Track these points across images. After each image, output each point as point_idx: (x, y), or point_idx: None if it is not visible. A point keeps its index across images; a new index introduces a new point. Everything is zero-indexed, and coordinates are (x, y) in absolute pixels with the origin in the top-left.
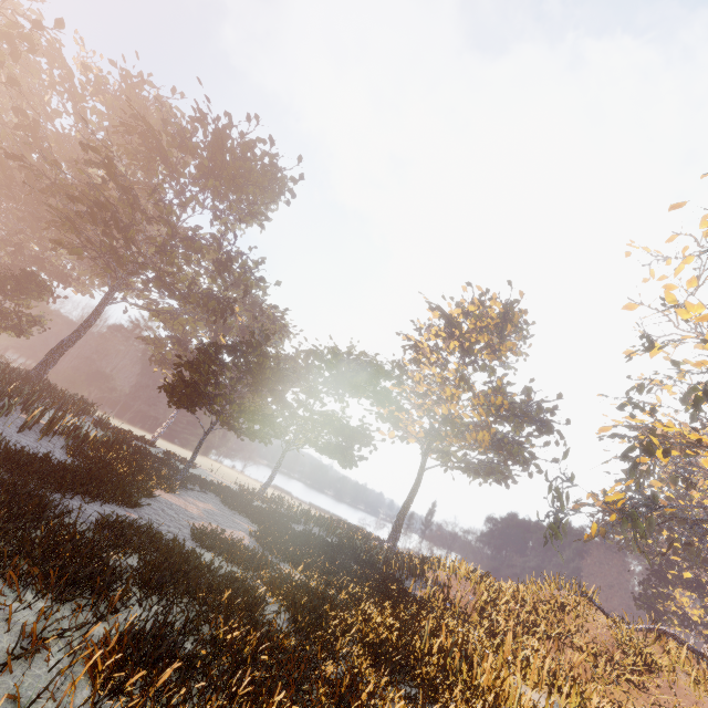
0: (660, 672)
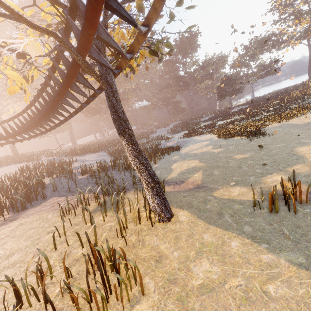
0: None
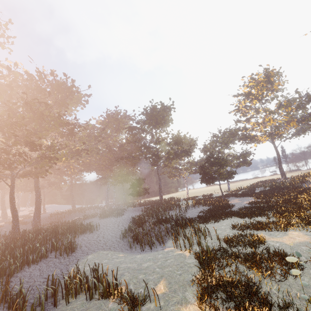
0: None
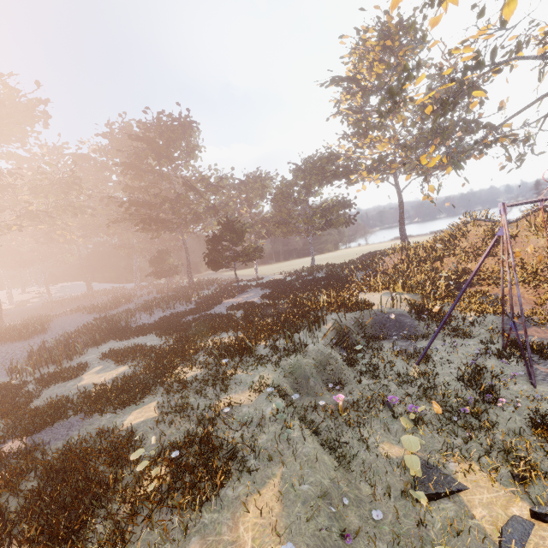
0: (513, 239)
